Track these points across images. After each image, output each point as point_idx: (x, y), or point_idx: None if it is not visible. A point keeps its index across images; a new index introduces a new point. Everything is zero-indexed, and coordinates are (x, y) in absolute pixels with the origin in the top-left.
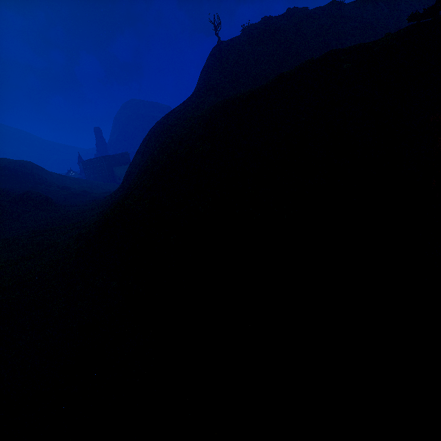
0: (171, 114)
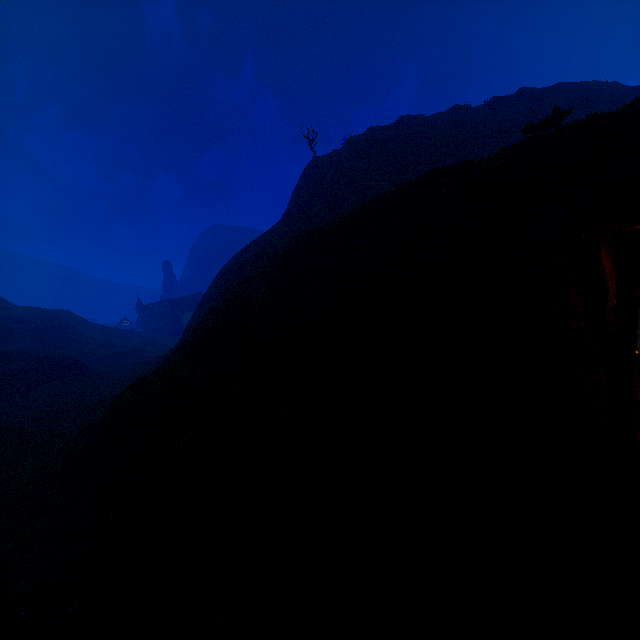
0: (250, 246)
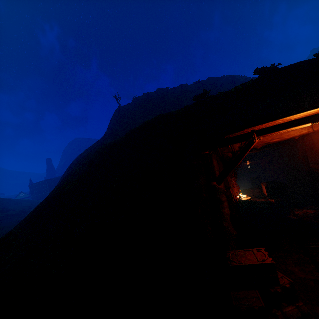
0: (86, 151)
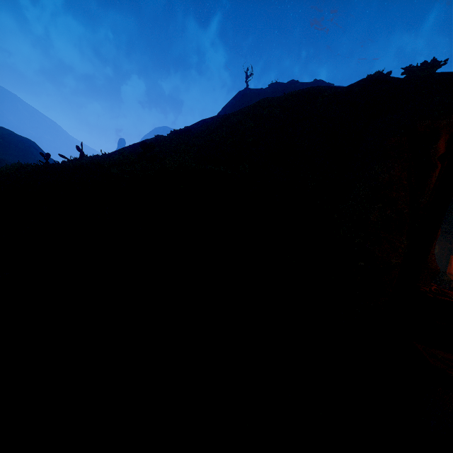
0: None
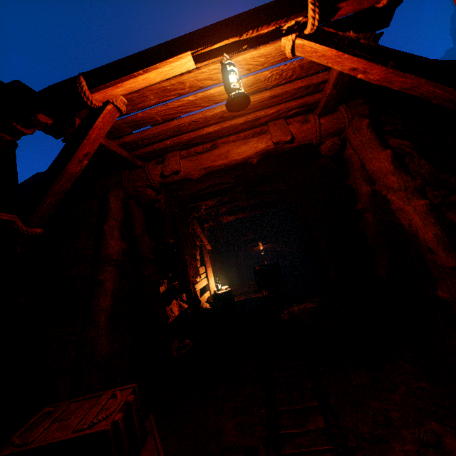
0: None
